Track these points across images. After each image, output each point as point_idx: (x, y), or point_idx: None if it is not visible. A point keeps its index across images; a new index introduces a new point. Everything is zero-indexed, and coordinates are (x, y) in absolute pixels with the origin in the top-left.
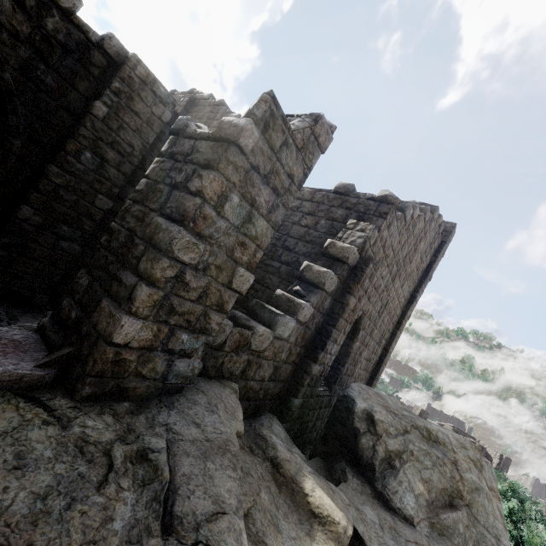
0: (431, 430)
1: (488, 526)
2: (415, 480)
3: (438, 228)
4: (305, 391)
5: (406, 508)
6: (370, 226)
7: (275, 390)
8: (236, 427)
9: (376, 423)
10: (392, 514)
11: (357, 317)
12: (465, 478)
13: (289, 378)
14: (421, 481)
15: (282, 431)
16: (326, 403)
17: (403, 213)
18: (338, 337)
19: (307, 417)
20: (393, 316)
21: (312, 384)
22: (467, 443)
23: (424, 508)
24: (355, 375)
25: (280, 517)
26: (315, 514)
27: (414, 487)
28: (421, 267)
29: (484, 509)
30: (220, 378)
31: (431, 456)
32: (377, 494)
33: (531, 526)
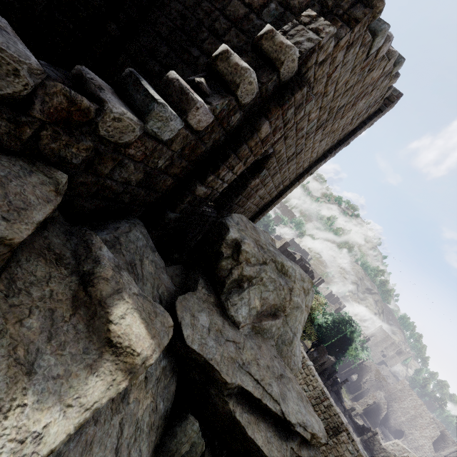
0: (285, 265)
1: (292, 328)
2: (254, 298)
3: (386, 90)
4: (185, 208)
5: (238, 317)
6: (330, 28)
7: (149, 198)
8: (4, 232)
9: (241, 252)
10: (225, 318)
11: (265, 154)
12: (293, 300)
13: (169, 191)
14: (259, 299)
15: (143, 239)
16: (211, 222)
17: (373, 39)
18: (236, 165)
19: (189, 229)
20: (299, 168)
21: (195, 203)
22: (306, 278)
23: (253, 317)
24: (245, 207)
25: (47, 350)
26: (112, 343)
27: (251, 303)
28: (347, 129)
29: (295, 318)
30: (36, 159)
31: (275, 283)
32: (219, 303)
33: (316, 315)
